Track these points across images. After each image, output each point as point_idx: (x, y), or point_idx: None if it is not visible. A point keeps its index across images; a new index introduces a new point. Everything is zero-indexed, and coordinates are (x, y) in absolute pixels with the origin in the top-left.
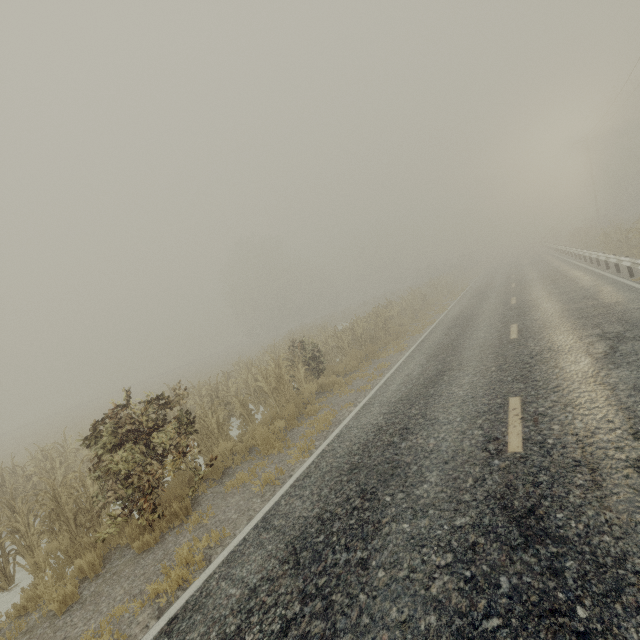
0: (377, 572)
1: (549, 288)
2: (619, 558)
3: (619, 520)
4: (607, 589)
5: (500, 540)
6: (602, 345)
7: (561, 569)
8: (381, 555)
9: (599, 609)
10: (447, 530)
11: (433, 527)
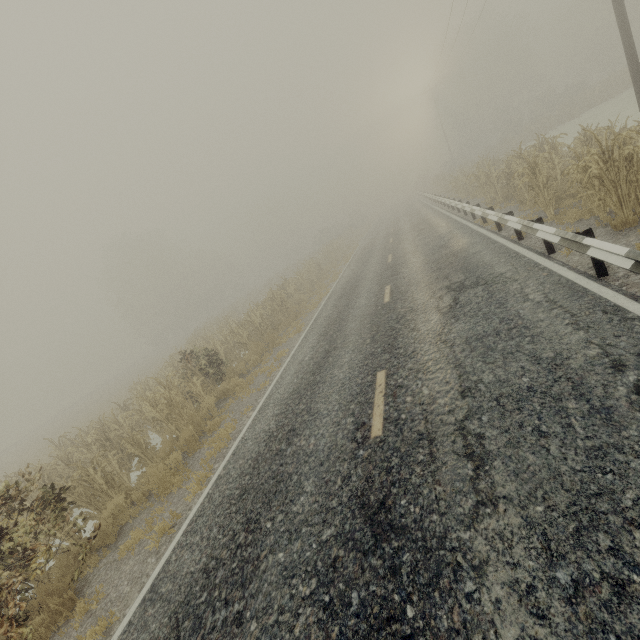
0: (250, 625)
1: (417, 240)
2: (442, 537)
3: (445, 493)
4: (430, 577)
5: (356, 547)
6: (448, 298)
7: (399, 566)
8: (256, 601)
9: (423, 603)
10: (315, 549)
11: (304, 549)
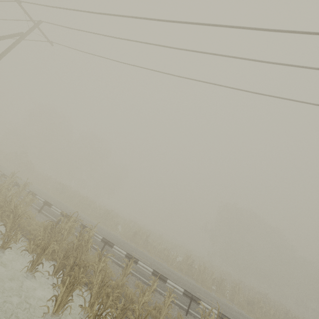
0: None
1: None
2: None
3: None
4: None
5: None
6: None
7: None
8: None
9: None
10: None
11: None
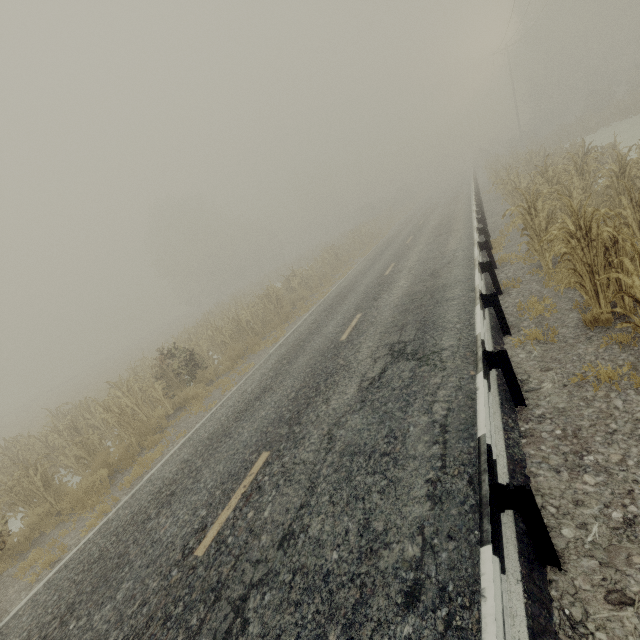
0: None
1: (424, 251)
2: None
3: None
4: None
5: None
6: (380, 365)
7: None
8: None
9: None
10: None
11: None
